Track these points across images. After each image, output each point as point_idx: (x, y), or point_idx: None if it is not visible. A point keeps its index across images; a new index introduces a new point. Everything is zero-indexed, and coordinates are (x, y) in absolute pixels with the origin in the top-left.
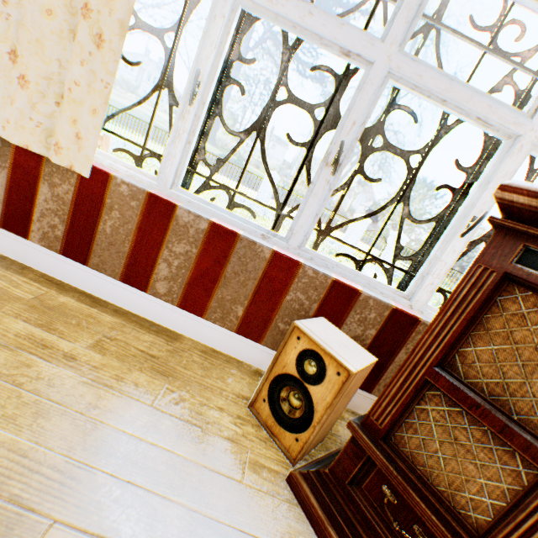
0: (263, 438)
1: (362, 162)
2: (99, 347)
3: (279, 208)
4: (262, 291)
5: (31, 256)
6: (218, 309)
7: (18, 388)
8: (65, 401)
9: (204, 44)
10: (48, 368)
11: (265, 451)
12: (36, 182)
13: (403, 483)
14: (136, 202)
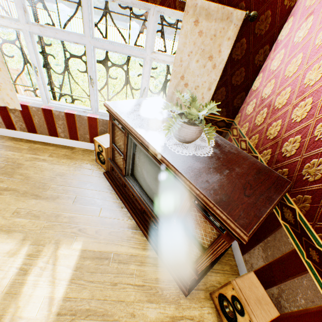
0: (99, 167)
1: (108, 73)
2: (51, 156)
3: (89, 97)
4: (91, 129)
5: (21, 135)
6: (82, 137)
7: (36, 168)
8: (47, 168)
9: (30, 53)
10: (40, 163)
11: (99, 170)
12: (8, 113)
13: (114, 167)
14: (40, 112)
